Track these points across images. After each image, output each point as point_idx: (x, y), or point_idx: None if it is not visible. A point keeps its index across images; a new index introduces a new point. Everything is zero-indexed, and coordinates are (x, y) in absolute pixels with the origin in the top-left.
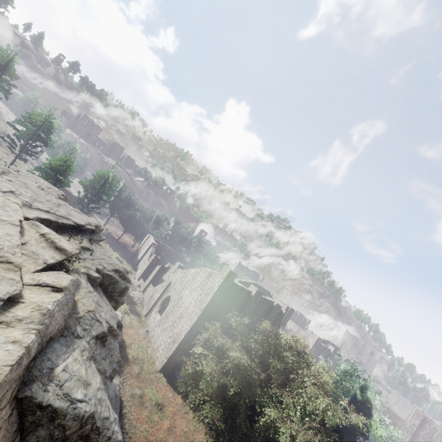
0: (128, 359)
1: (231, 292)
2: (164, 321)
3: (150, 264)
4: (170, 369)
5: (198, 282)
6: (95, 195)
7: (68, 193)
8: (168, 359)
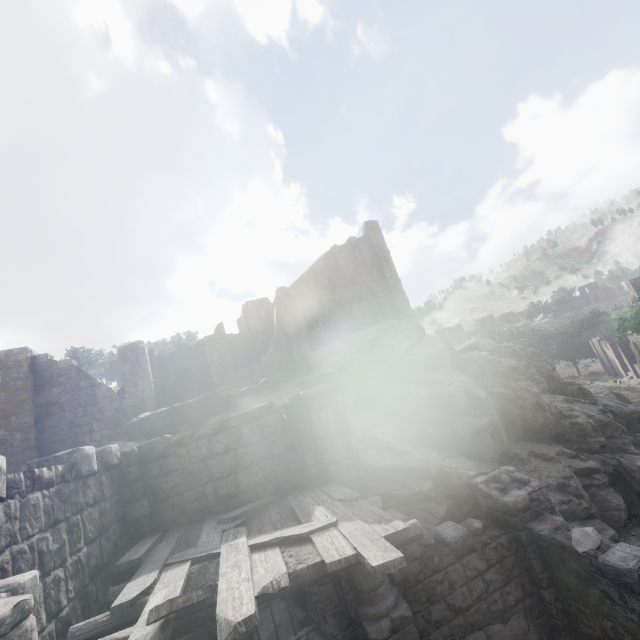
0: None
1: None
2: None
3: (616, 355)
4: None
5: None
6: None
7: None
8: None
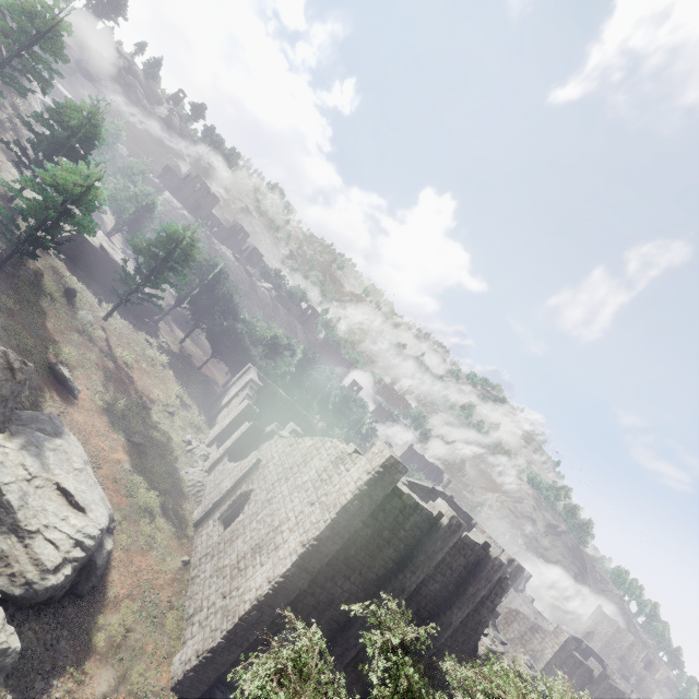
0: (93, 646)
1: (385, 510)
2: (223, 548)
3: (237, 417)
4: (205, 685)
5: (312, 471)
6: (153, 268)
7: (118, 267)
8: (200, 660)
